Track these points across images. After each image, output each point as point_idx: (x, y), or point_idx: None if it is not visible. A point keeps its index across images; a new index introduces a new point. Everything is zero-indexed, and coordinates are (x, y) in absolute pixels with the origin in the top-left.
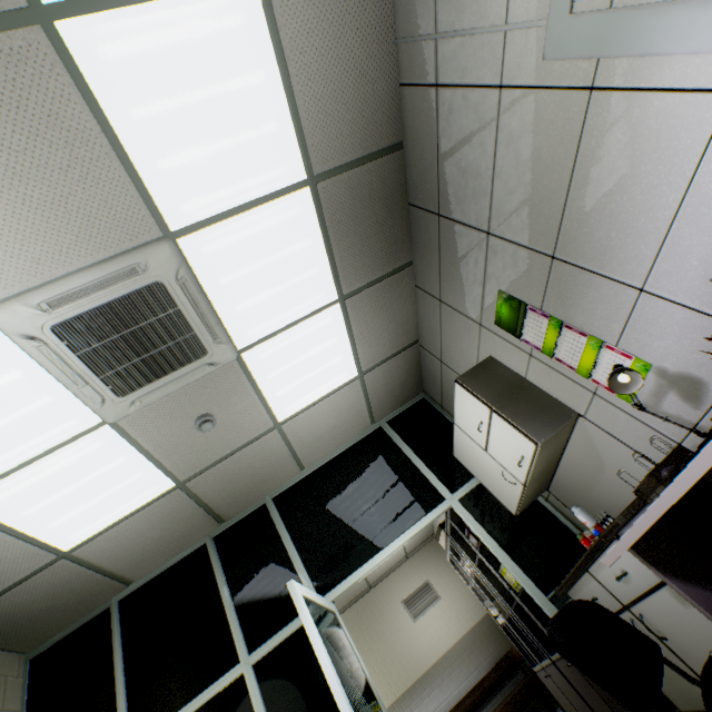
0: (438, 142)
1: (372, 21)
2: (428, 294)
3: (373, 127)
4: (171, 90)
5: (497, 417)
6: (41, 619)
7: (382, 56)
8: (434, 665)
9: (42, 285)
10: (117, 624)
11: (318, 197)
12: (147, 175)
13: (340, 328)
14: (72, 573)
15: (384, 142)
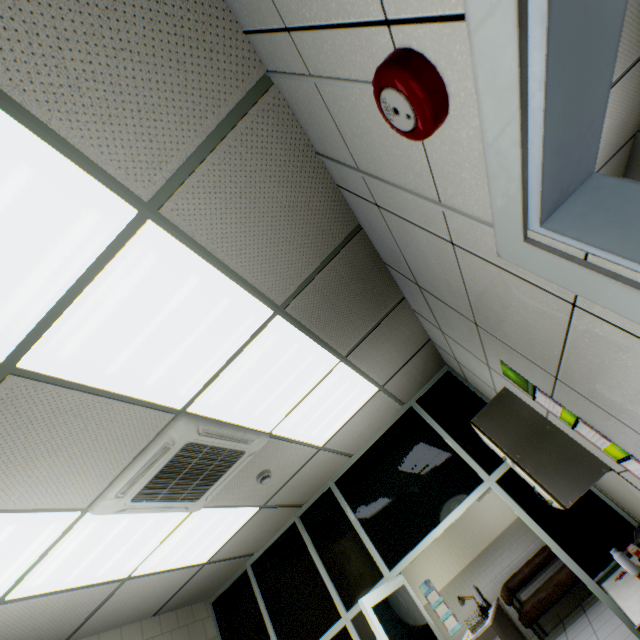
0: (397, 243)
1: (282, 157)
2: (428, 321)
3: (322, 236)
4: (127, 339)
5: (519, 468)
6: (208, 586)
7: (306, 176)
8: (502, 533)
9: (112, 480)
10: (254, 583)
11: (290, 314)
12: (142, 394)
13: (350, 374)
14: (215, 566)
15: (339, 238)
